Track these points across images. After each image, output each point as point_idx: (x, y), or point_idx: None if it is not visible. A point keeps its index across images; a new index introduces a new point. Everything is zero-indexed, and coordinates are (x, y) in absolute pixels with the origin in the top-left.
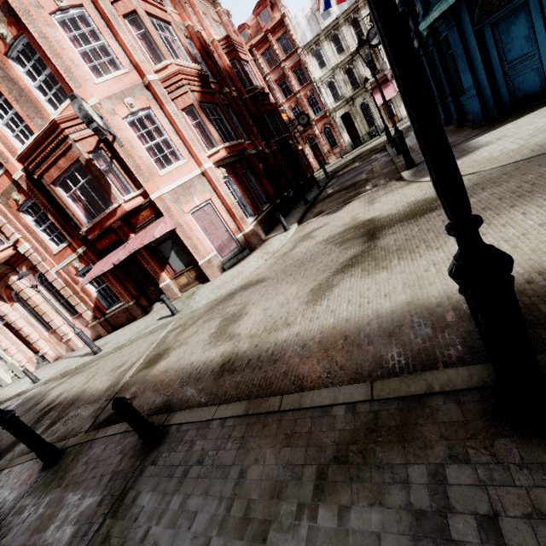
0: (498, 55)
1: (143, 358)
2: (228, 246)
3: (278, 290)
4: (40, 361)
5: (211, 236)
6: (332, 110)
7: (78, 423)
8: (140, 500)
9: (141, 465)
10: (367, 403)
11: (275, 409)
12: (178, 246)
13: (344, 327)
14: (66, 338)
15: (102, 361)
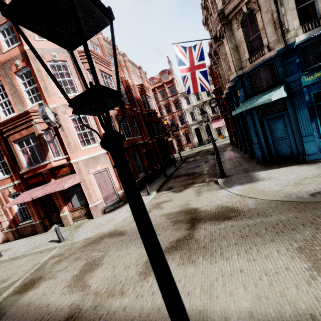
0: (270, 133)
1: (22, 280)
2: (111, 197)
3: (128, 249)
4: None
5: (102, 189)
6: (190, 125)
7: None
8: None
9: None
10: None
11: None
12: (80, 192)
13: (155, 317)
14: None
15: None
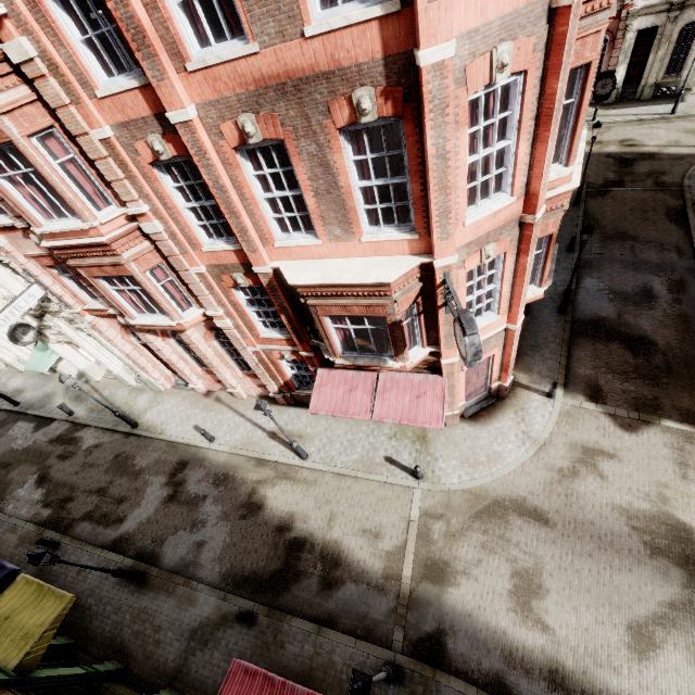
0: None
1: (413, 553)
2: (476, 392)
3: (581, 578)
4: (181, 384)
5: (468, 385)
6: (636, 11)
7: (378, 618)
8: None
9: None
10: None
11: None
12: None
13: None
14: (233, 391)
15: (323, 483)
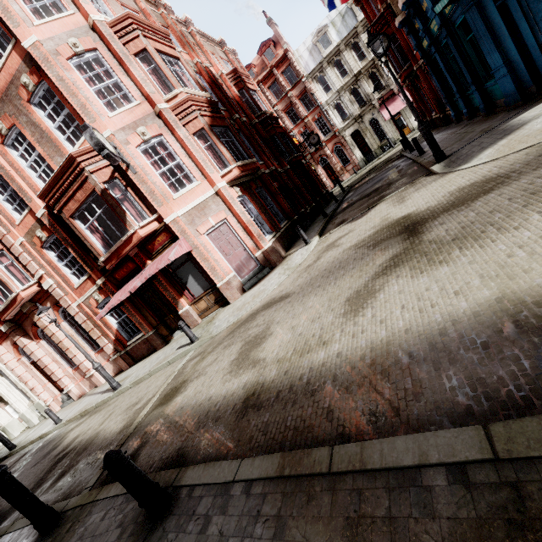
0: (529, 27)
1: (159, 393)
2: (247, 266)
3: (306, 304)
4: (65, 399)
5: (228, 257)
6: (341, 129)
7: (86, 475)
8: None
9: None
10: (487, 464)
11: (324, 470)
12: (195, 270)
13: (404, 340)
14: (88, 374)
15: (121, 397)
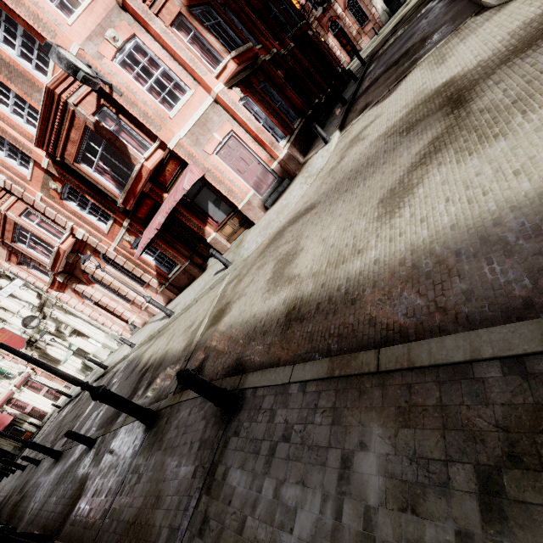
0: None
1: (208, 316)
2: (264, 181)
3: (334, 213)
4: (132, 328)
5: (243, 174)
6: None
7: (167, 384)
8: (230, 478)
9: (224, 435)
10: None
11: (372, 370)
12: (213, 195)
13: (450, 237)
14: (144, 306)
15: (177, 322)
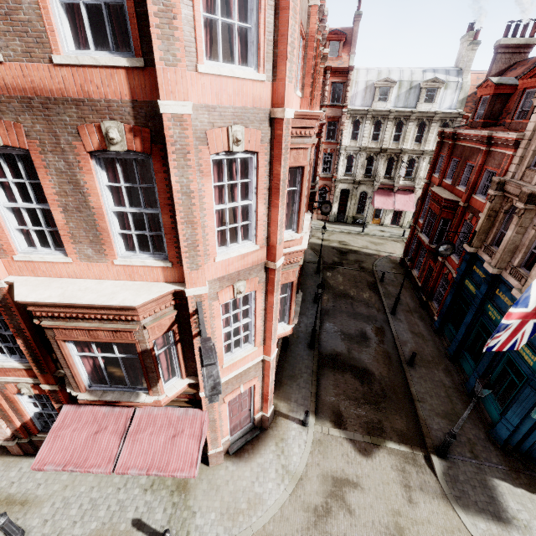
0: None
1: None
2: (241, 424)
3: None
4: None
5: (233, 418)
6: (339, 180)
7: None
8: None
9: None
10: None
11: None
12: None
13: None
14: None
15: None
